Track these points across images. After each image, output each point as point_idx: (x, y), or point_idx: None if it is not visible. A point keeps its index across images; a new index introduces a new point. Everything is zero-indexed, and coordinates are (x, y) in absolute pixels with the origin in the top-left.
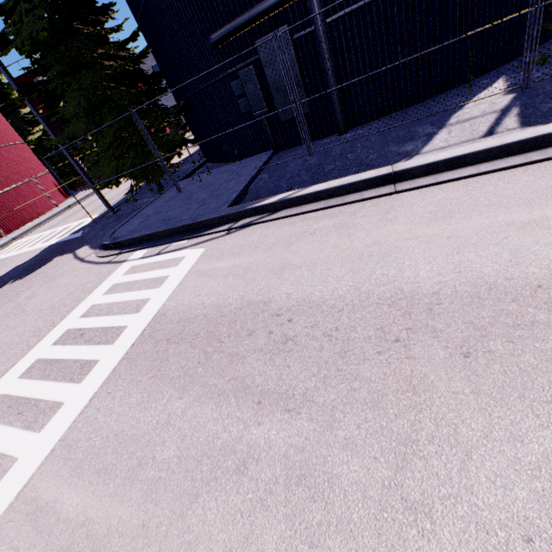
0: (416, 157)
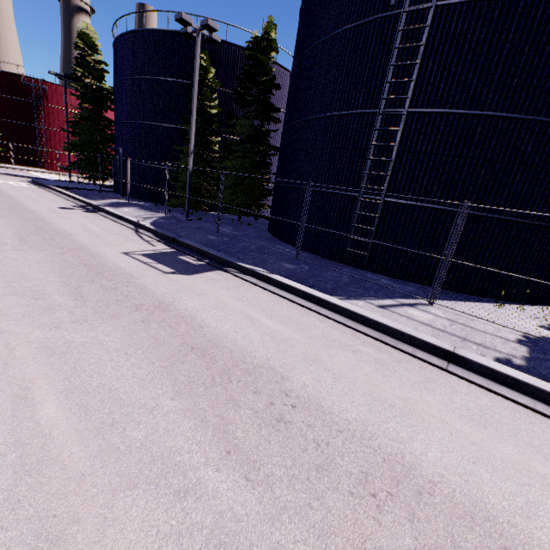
0: (92, 200)
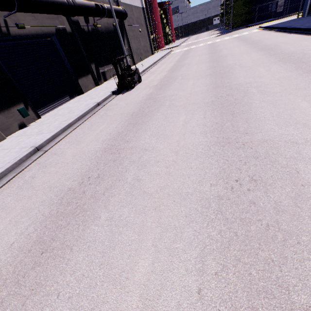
0: None
